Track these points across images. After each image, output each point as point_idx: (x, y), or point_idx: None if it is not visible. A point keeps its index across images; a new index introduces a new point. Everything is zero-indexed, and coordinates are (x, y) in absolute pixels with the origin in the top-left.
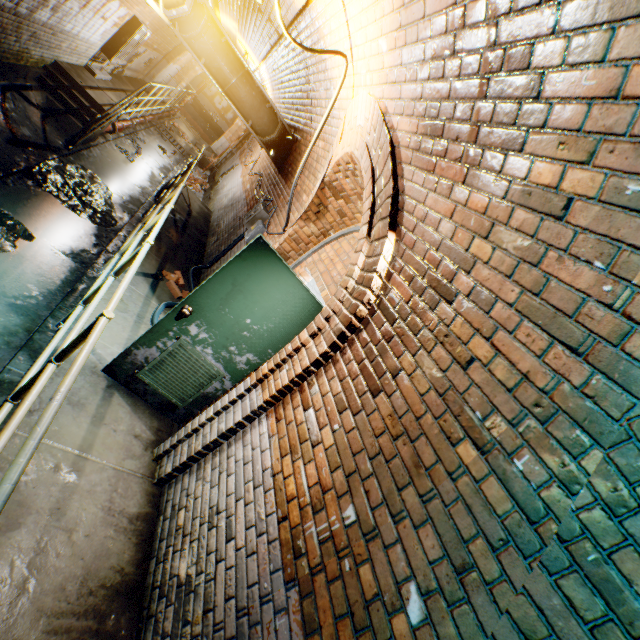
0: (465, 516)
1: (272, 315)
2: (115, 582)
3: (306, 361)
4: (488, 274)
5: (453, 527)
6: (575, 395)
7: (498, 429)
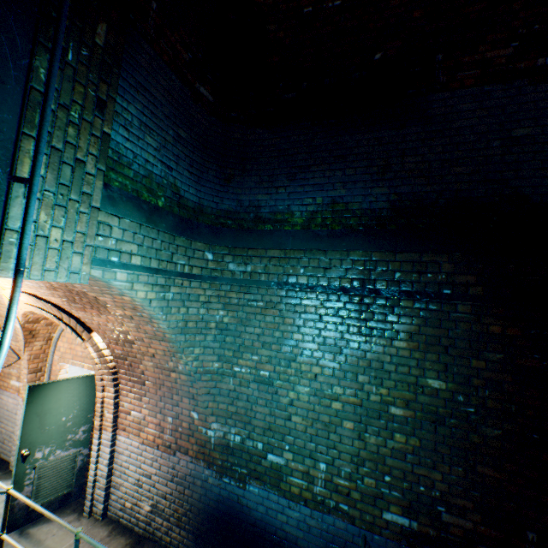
0: (185, 387)
1: (74, 403)
2: (129, 547)
3: (112, 401)
4: (135, 333)
5: (186, 392)
6: (172, 348)
7: (172, 364)
